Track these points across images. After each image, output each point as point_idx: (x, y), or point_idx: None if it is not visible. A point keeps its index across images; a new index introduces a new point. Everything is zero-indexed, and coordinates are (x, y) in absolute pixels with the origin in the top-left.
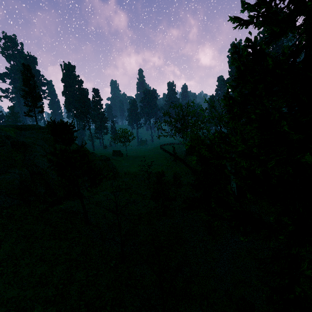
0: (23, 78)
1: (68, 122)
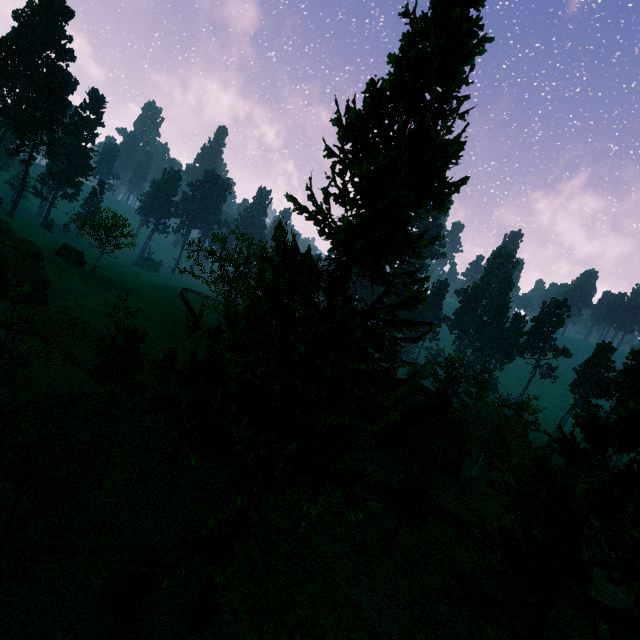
0: None
1: None
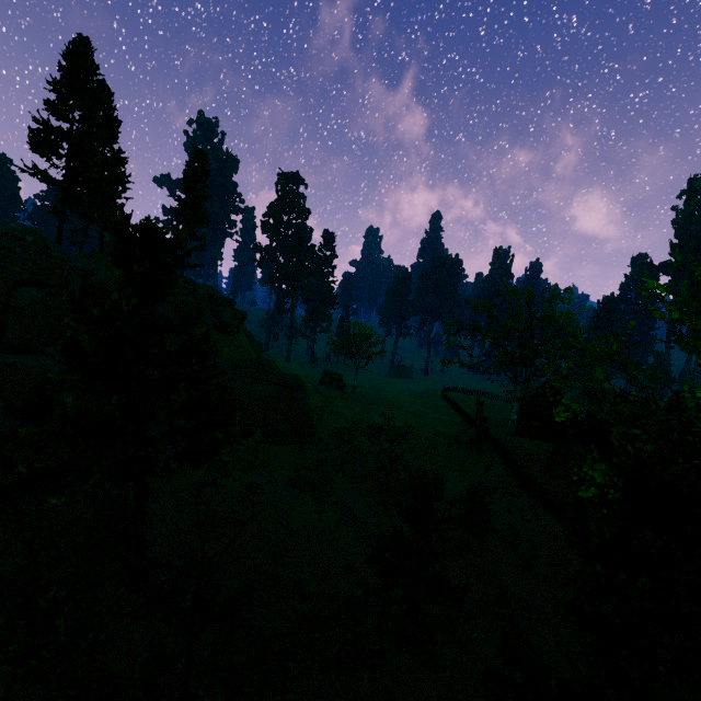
0: (186, 174)
1: (167, 231)
